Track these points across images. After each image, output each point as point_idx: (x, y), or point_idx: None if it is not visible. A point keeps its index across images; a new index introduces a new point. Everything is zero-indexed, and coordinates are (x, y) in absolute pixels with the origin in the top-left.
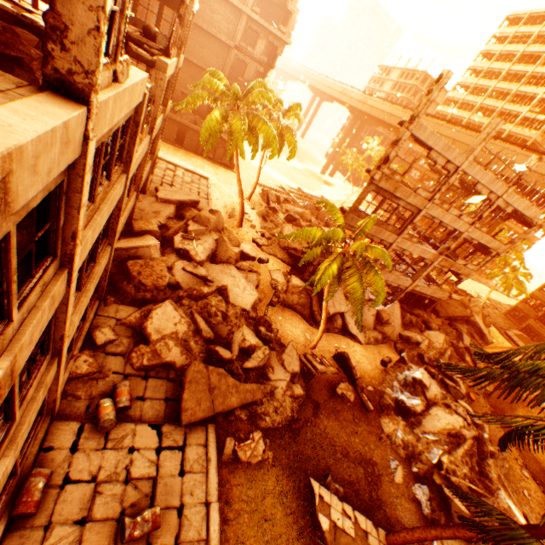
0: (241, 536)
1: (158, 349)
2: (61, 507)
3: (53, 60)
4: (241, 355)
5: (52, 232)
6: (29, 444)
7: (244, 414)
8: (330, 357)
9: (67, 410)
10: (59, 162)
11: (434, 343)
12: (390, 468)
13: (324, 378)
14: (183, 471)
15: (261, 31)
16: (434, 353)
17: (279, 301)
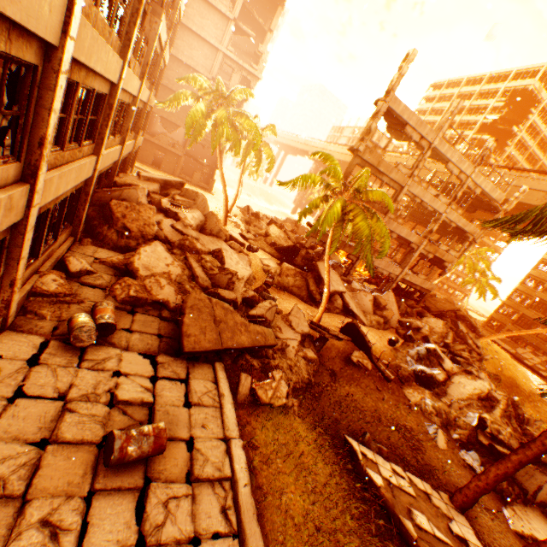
0: (277, 483)
1: (148, 285)
2: (7, 424)
3: None
4: (244, 308)
5: None
6: None
7: (256, 363)
8: (337, 331)
9: (25, 327)
10: None
11: (435, 328)
12: (429, 435)
13: (334, 349)
14: (189, 403)
15: (235, 67)
16: (437, 337)
17: (274, 283)
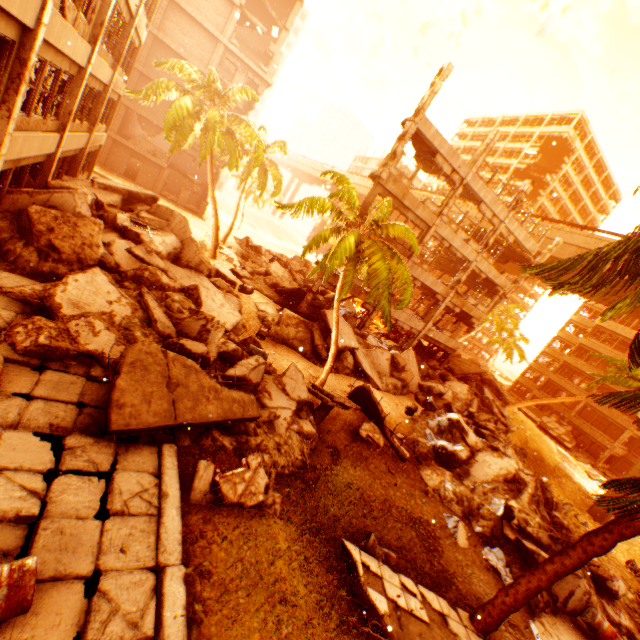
0: (233, 632)
1: (73, 330)
2: None
3: None
4: (221, 365)
5: None
6: None
7: (229, 442)
8: (345, 397)
9: None
10: None
11: (458, 394)
12: (448, 529)
13: (340, 420)
14: (106, 512)
15: (240, 66)
16: (461, 405)
17: (270, 334)
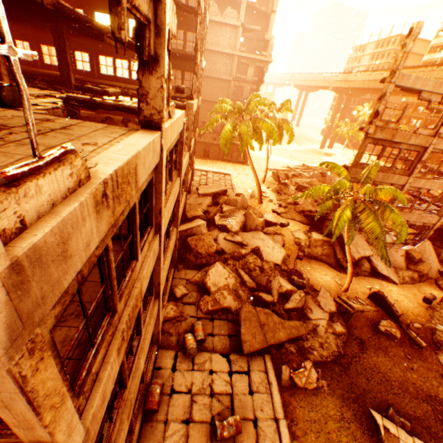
0: None
1: (217, 298)
2: (172, 409)
3: (143, 112)
4: (280, 299)
5: (149, 210)
6: (148, 362)
7: (293, 347)
8: (365, 297)
9: (165, 343)
10: (152, 162)
11: None
12: None
13: (362, 317)
14: (251, 391)
15: (248, 62)
16: None
17: (305, 254)
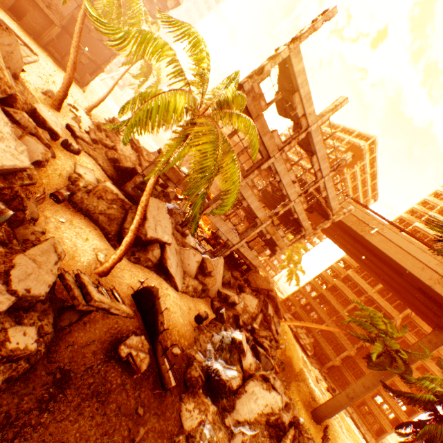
0: None
1: None
2: None
3: None
4: None
5: None
6: None
7: None
8: (129, 294)
9: None
10: None
11: (249, 307)
12: None
13: (103, 325)
14: None
15: None
16: (248, 317)
17: (74, 200)
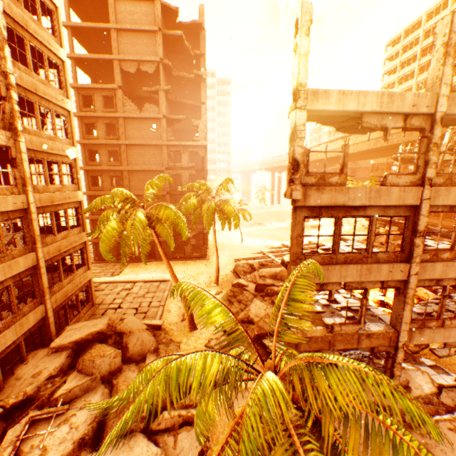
0: None
1: None
2: None
3: None
4: None
5: None
6: None
7: None
8: None
9: None
10: None
11: None
12: None
13: None
14: None
15: (180, 149)
16: None
17: None
